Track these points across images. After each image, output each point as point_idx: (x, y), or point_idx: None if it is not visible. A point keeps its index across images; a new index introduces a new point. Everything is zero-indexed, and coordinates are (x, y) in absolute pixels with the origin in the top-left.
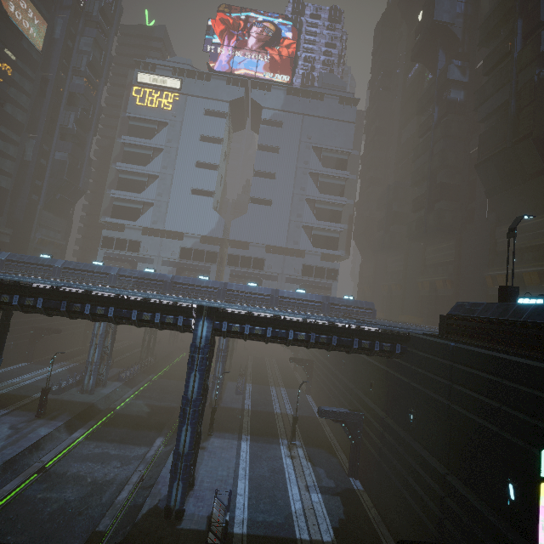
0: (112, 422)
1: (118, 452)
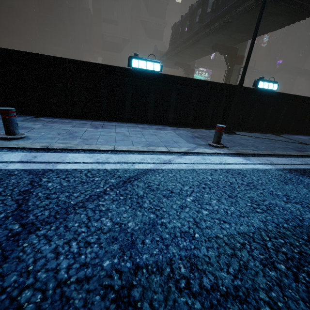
0: None
1: None
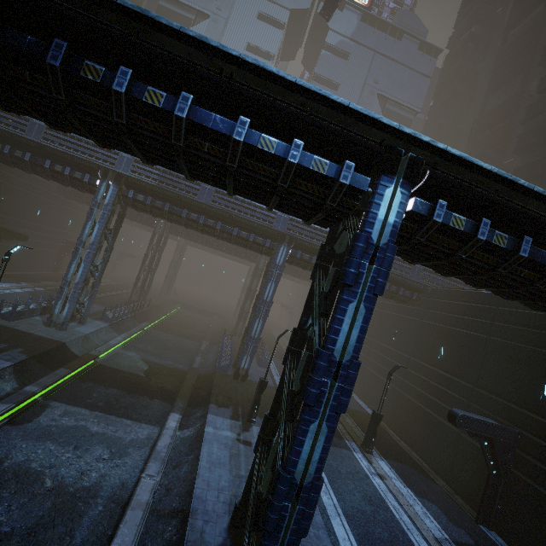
0: (92, 375)
1: (104, 429)
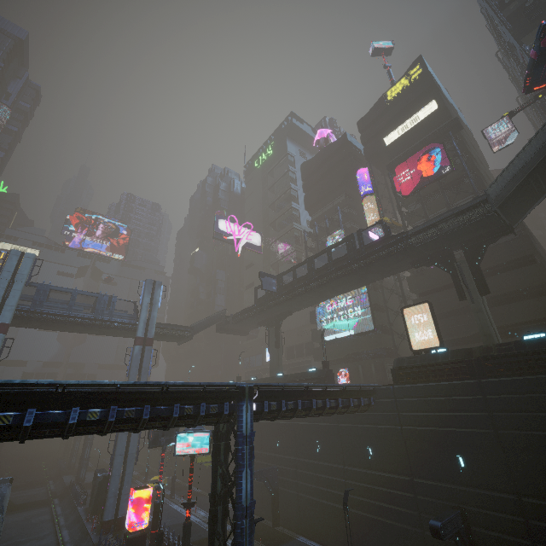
0: None
1: (29, 491)
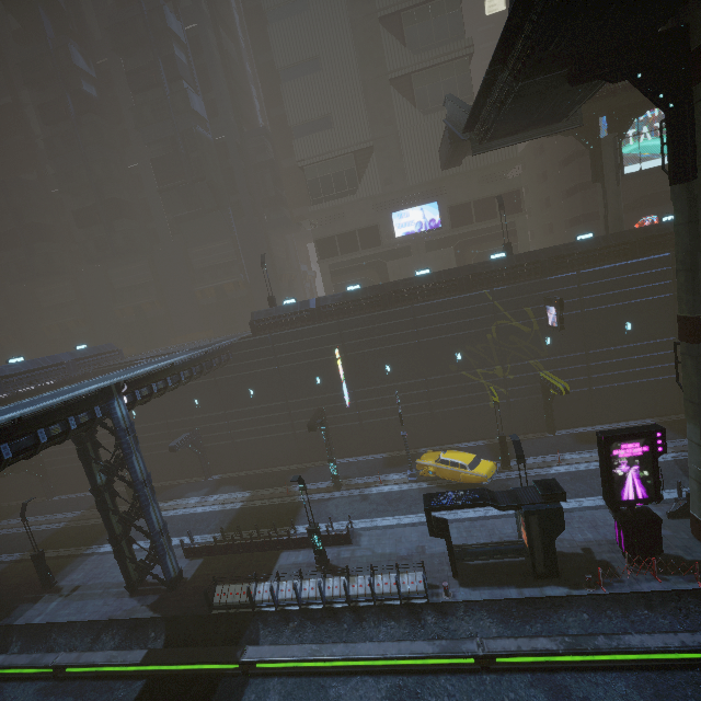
0: None
1: None
